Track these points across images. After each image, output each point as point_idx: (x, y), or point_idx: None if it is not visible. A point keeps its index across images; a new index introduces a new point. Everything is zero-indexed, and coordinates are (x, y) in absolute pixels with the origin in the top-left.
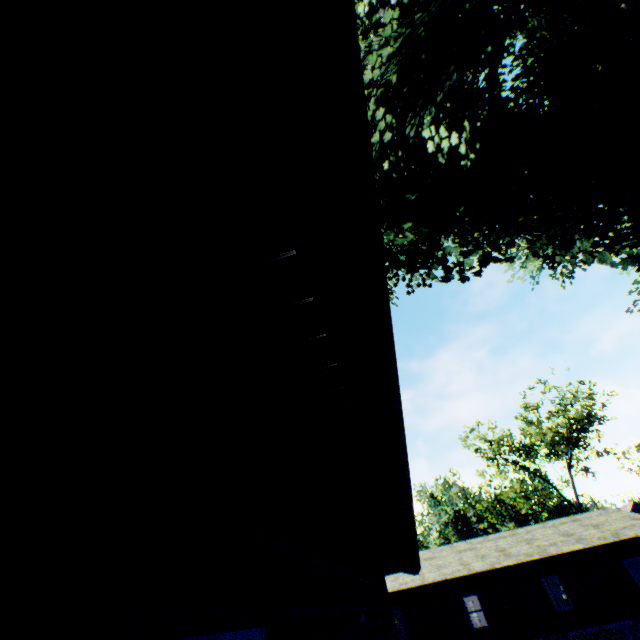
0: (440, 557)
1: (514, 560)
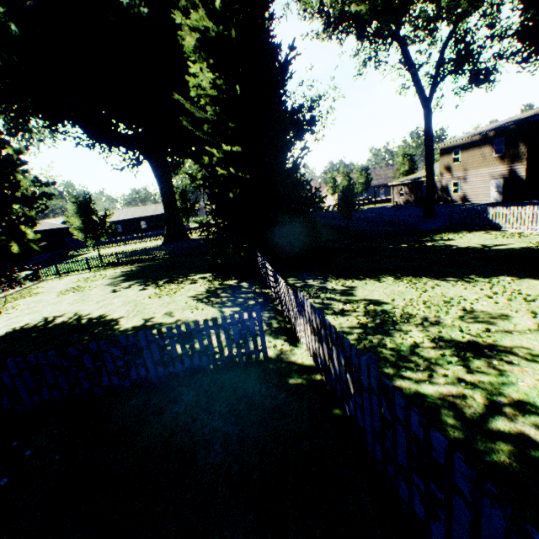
0: (116, 214)
1: (132, 217)
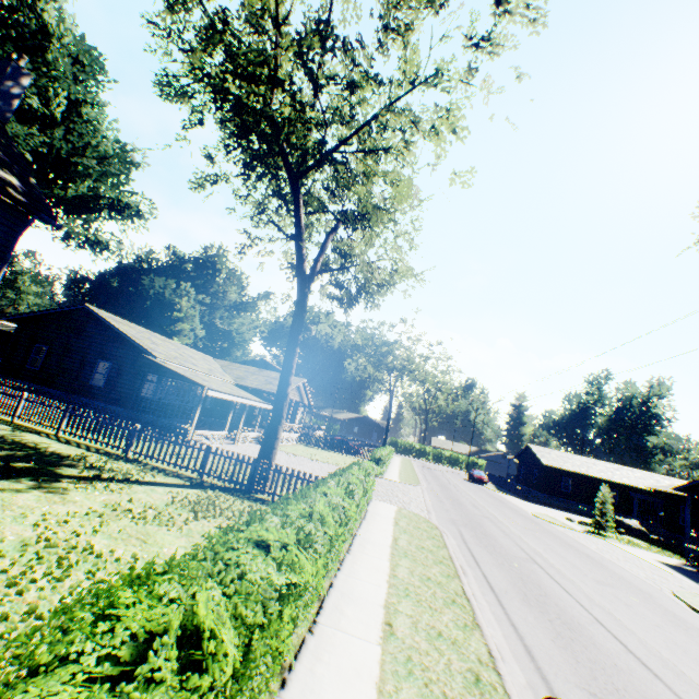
0: None
1: None
